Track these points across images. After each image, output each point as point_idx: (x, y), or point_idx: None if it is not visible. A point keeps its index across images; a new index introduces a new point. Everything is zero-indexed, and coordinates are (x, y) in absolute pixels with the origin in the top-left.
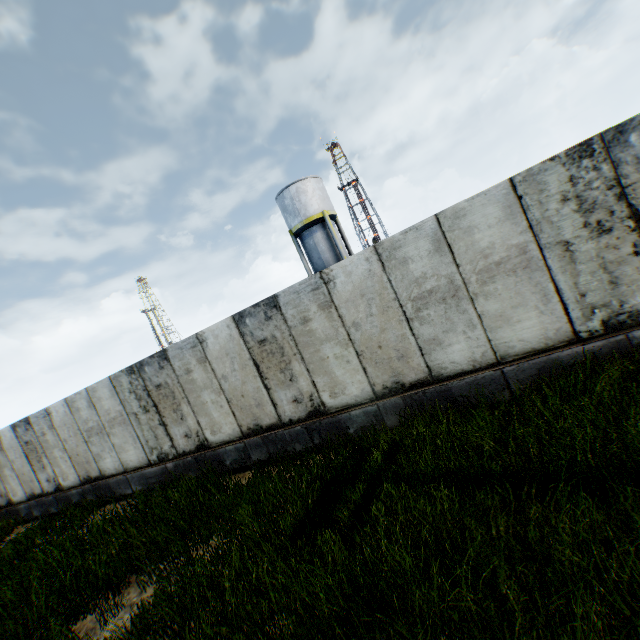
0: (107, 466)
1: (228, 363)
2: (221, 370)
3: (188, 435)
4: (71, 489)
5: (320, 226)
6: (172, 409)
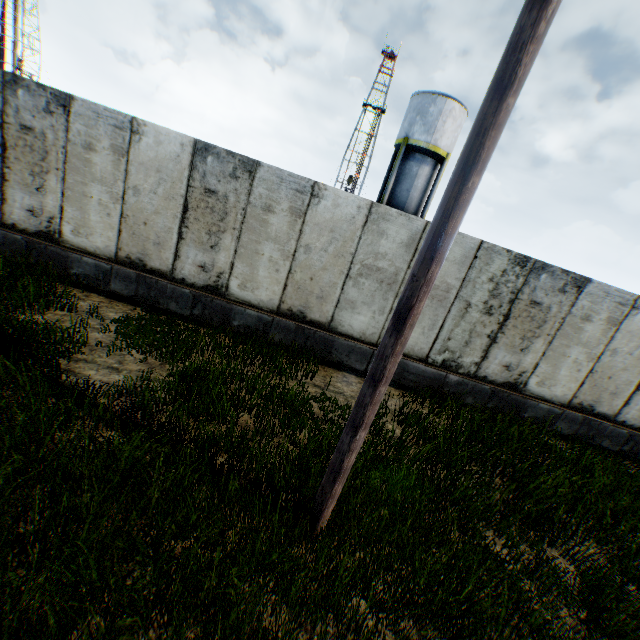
0: (351, 322)
1: (632, 344)
2: (618, 344)
3: (510, 367)
4: (244, 305)
5: (434, 163)
6: (522, 334)
